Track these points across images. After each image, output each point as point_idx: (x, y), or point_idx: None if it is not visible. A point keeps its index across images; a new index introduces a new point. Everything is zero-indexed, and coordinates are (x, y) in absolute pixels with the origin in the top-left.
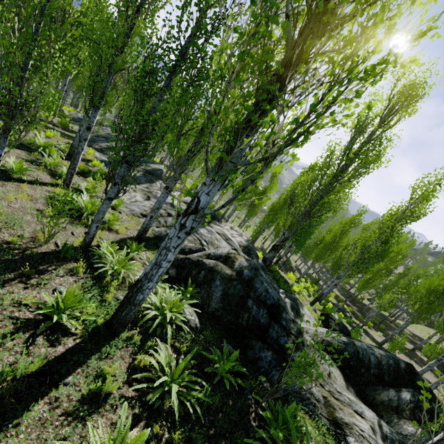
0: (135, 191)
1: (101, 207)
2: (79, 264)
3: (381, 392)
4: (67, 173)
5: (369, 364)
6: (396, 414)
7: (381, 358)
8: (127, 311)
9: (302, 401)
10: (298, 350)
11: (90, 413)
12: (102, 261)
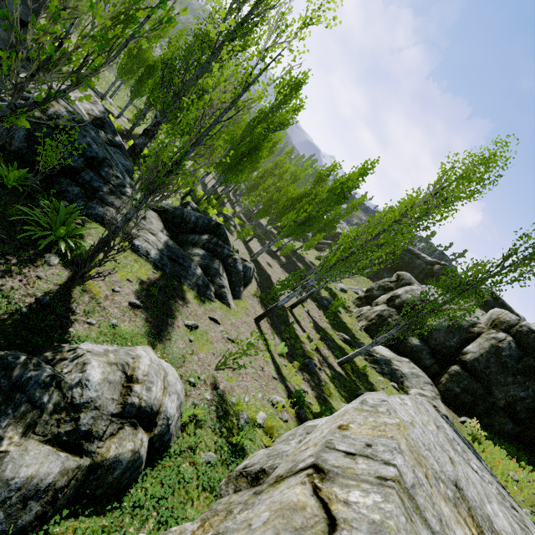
0: None
1: None
2: None
3: (189, 236)
4: None
5: (189, 221)
6: (193, 246)
7: (200, 218)
8: None
9: (103, 221)
10: (114, 195)
11: None
12: None
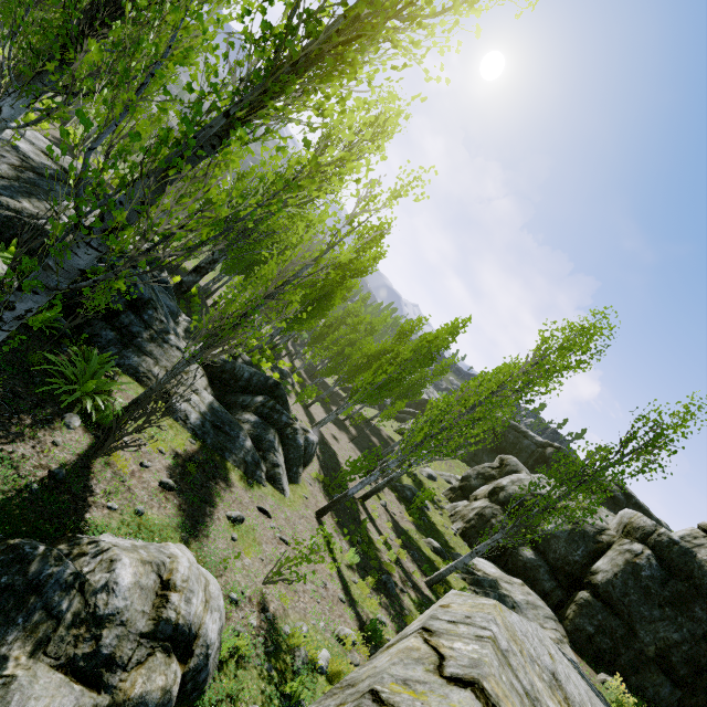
0: None
1: None
2: None
3: (239, 396)
4: None
5: (241, 378)
6: (243, 409)
7: (254, 375)
8: None
9: (137, 373)
10: (154, 343)
11: None
12: None
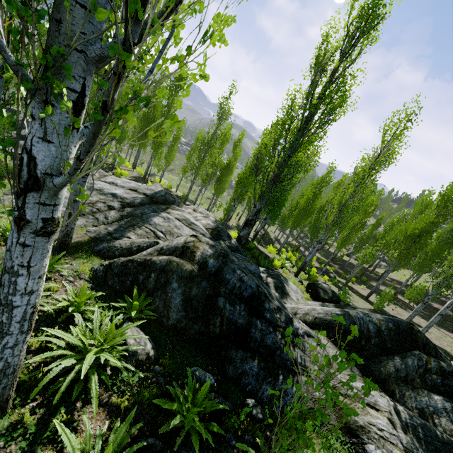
0: None
1: None
2: None
3: (386, 363)
4: None
5: (368, 334)
6: (407, 385)
7: (379, 324)
8: None
9: None
10: (290, 345)
11: None
12: None
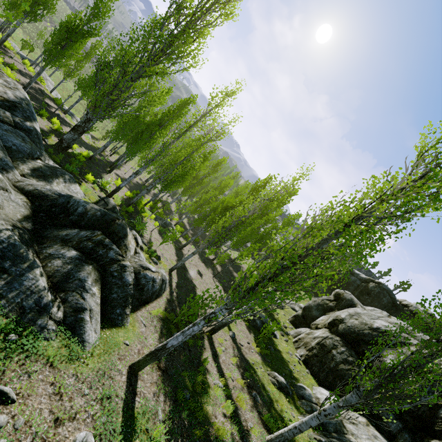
0: None
1: None
2: None
3: (64, 230)
4: None
5: (73, 212)
6: (62, 243)
7: (90, 210)
8: None
9: None
10: None
11: None
12: None
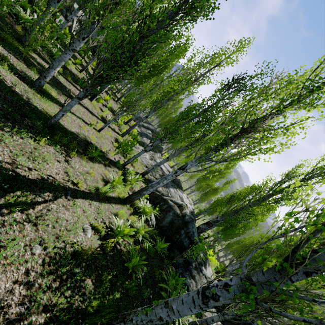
0: (147, 152)
1: (140, 152)
2: (121, 171)
3: None
4: (126, 131)
5: None
6: None
7: None
8: (136, 196)
9: (187, 290)
10: (196, 270)
11: (116, 218)
12: (128, 174)
